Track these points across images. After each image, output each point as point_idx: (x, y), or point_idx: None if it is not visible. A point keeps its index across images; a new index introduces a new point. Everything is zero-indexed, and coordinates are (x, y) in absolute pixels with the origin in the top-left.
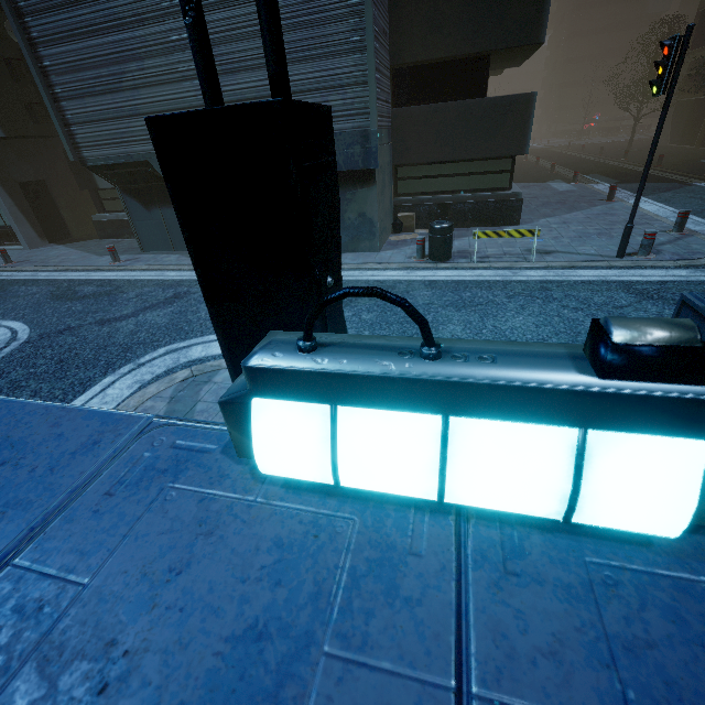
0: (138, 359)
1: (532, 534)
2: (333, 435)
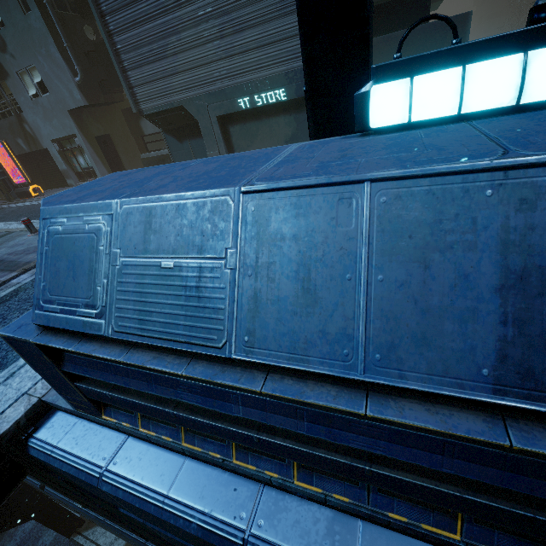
0: None
1: (502, 117)
2: (410, 91)
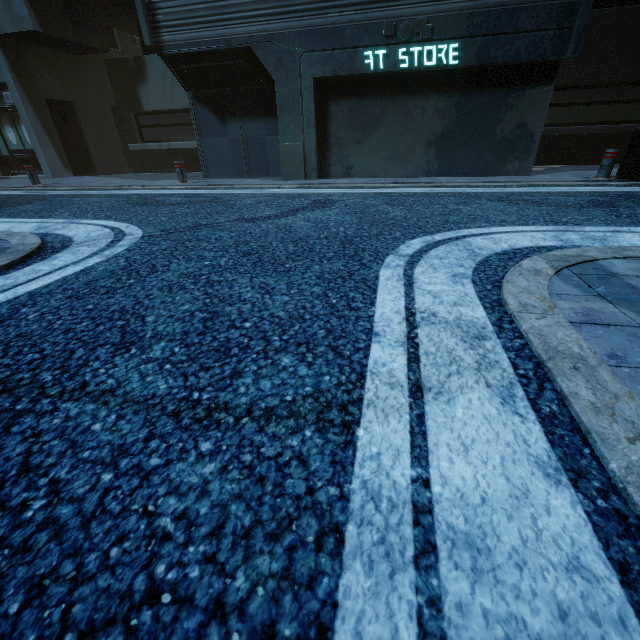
0: (393, 251)
1: None
2: None
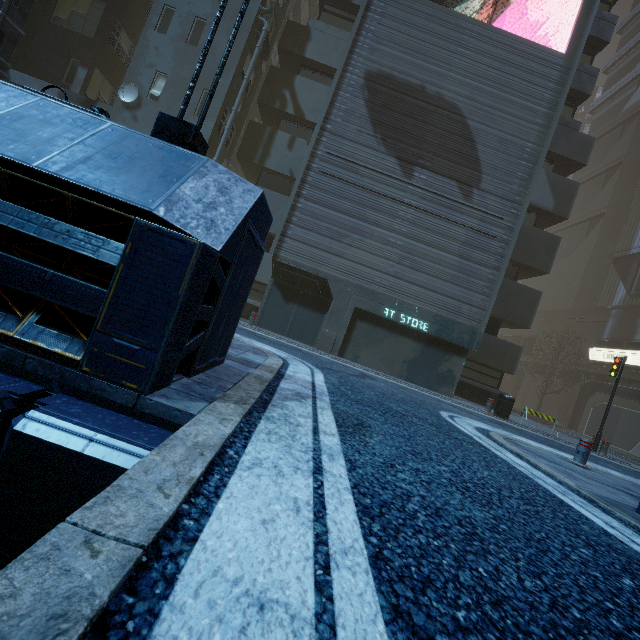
0: (440, 413)
1: None
2: None
